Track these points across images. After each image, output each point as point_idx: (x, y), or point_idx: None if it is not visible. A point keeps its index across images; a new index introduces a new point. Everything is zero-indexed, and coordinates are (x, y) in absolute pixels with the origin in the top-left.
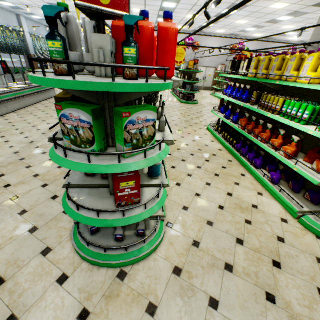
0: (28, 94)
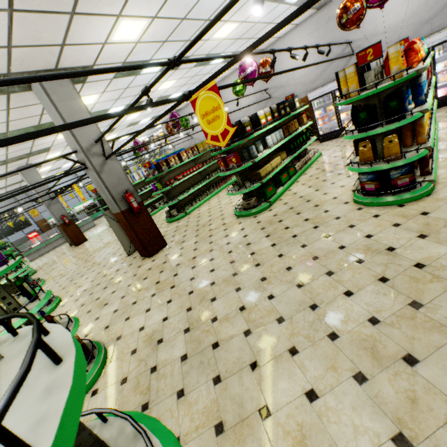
0: (57, 239)
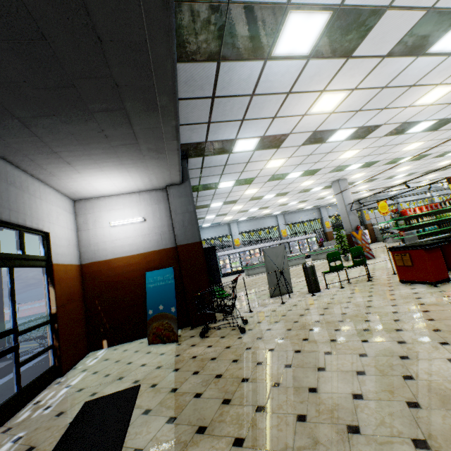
0: None
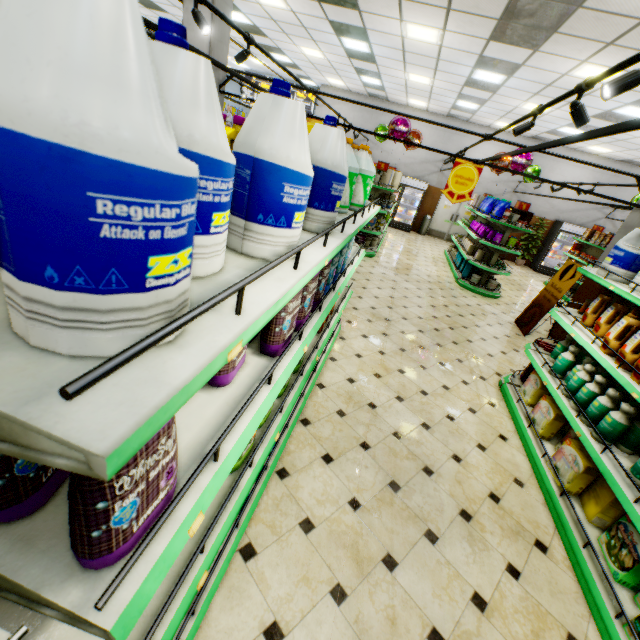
0: None
